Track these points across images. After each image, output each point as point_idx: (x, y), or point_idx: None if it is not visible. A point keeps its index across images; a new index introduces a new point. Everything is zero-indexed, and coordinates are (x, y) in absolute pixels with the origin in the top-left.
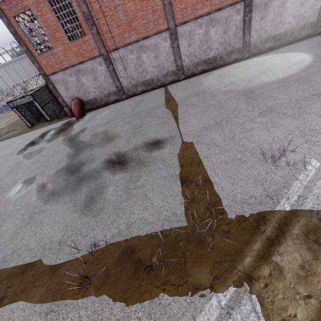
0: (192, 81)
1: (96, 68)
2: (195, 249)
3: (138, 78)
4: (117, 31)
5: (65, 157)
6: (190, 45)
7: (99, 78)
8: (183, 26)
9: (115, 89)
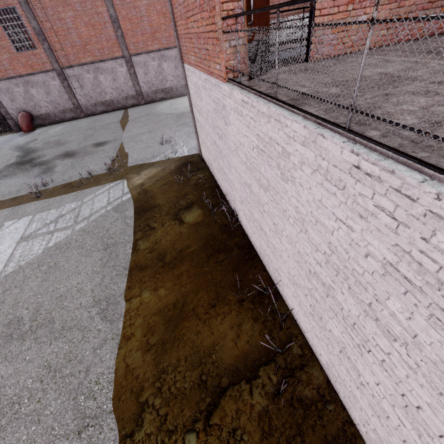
0: (150, 105)
1: (49, 82)
2: (107, 177)
3: (97, 98)
4: (71, 50)
5: (15, 157)
6: (146, 74)
7: (52, 93)
8: (138, 57)
9: (72, 106)
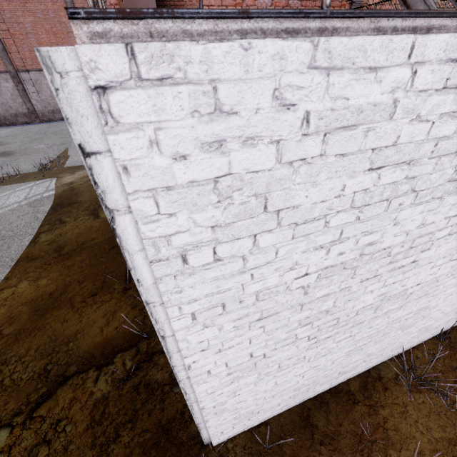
0: None
1: (1, 83)
2: (36, 175)
3: (56, 105)
4: (29, 55)
5: None
6: None
7: (4, 95)
8: None
9: (26, 111)
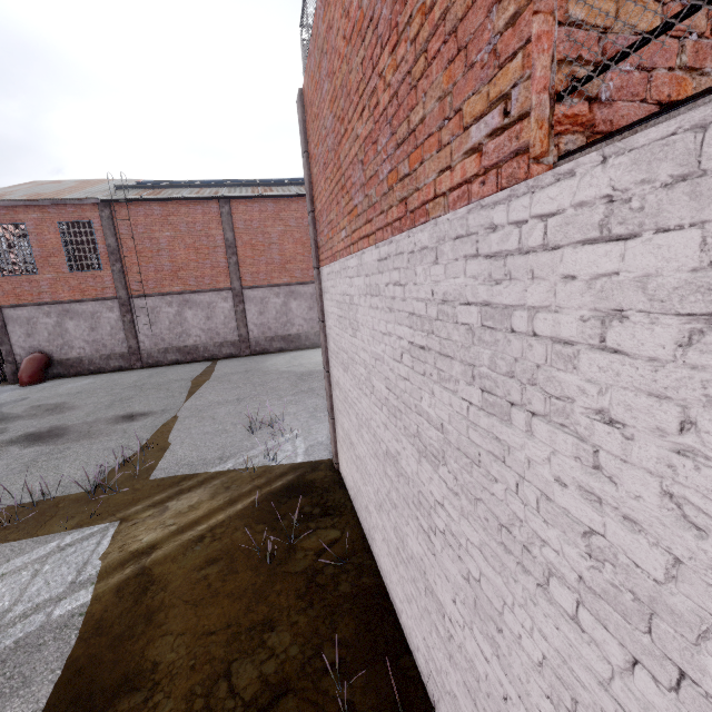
0: (258, 358)
1: (102, 313)
2: (78, 507)
3: (173, 342)
4: (154, 275)
5: None
6: (262, 314)
7: (101, 328)
8: (254, 290)
9: (126, 350)
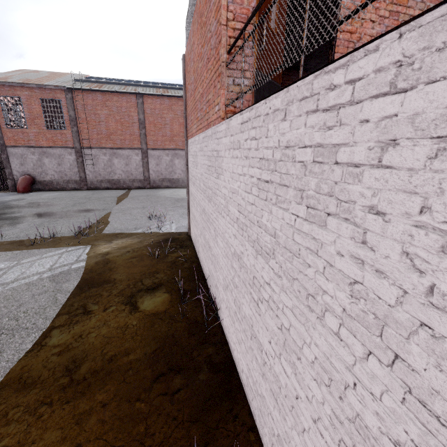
0: (154, 190)
1: (65, 156)
2: (70, 240)
3: (105, 176)
4: (96, 136)
5: None
6: (158, 165)
7: (64, 165)
8: (154, 151)
9: (78, 179)
